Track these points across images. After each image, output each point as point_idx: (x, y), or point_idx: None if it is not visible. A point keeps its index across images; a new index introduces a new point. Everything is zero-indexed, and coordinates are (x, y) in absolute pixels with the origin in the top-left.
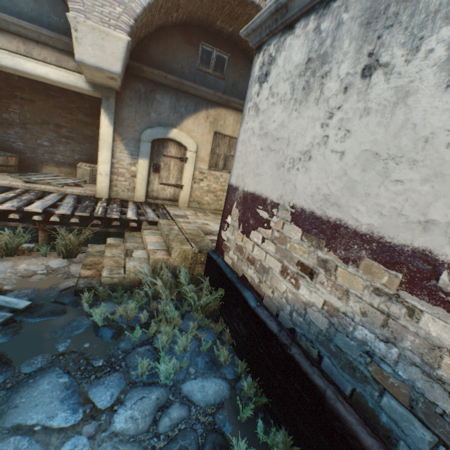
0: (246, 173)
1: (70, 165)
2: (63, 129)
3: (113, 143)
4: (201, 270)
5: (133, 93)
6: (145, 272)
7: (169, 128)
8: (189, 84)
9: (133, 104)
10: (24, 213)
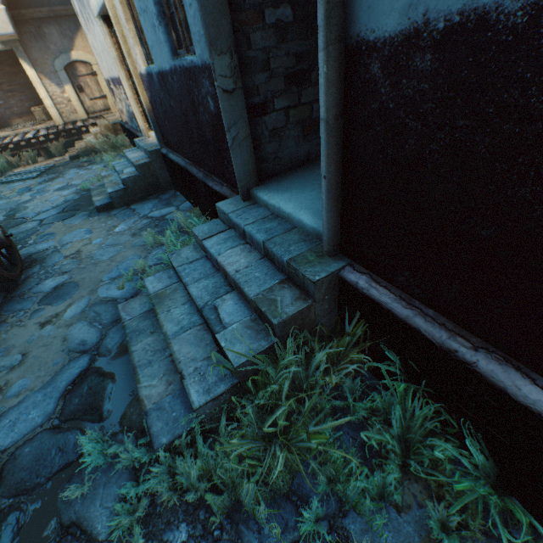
0: (103, 70)
1: (28, 114)
2: (4, 86)
3: (42, 81)
4: (123, 135)
5: (30, 36)
6: (93, 141)
7: (69, 53)
8: (59, 9)
9: (35, 45)
10: (27, 142)
